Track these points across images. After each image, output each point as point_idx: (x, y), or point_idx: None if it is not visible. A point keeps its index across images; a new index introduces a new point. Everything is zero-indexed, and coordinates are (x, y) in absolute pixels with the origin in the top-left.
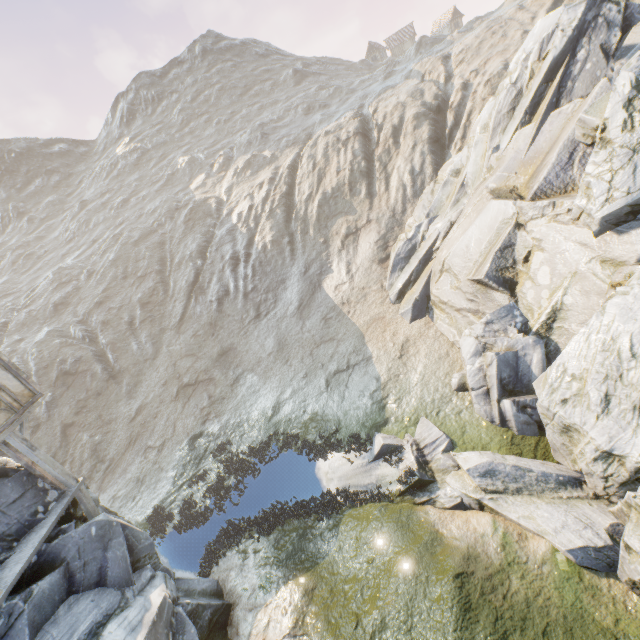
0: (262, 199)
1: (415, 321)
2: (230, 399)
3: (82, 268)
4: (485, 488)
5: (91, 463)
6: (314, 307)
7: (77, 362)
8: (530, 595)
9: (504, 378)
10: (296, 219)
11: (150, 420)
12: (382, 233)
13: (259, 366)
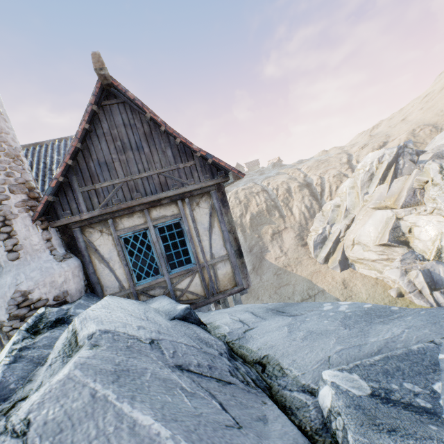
0: None
1: (343, 271)
2: None
3: None
4: None
5: None
6: (265, 268)
7: None
8: None
9: (428, 282)
10: (236, 224)
11: None
12: (297, 233)
13: None
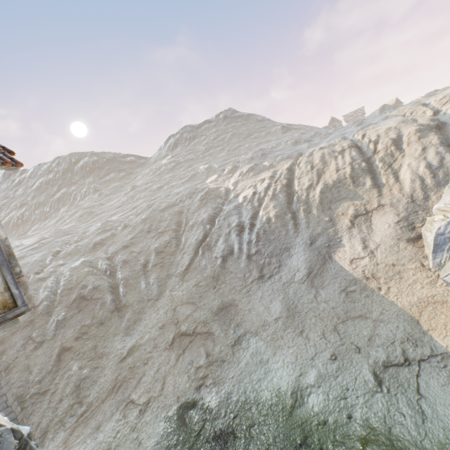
0: (264, 188)
1: None
2: (231, 364)
3: (121, 222)
4: None
5: (69, 401)
6: (328, 277)
7: (94, 289)
8: None
9: None
10: (298, 201)
11: (139, 365)
12: (402, 215)
13: (264, 330)
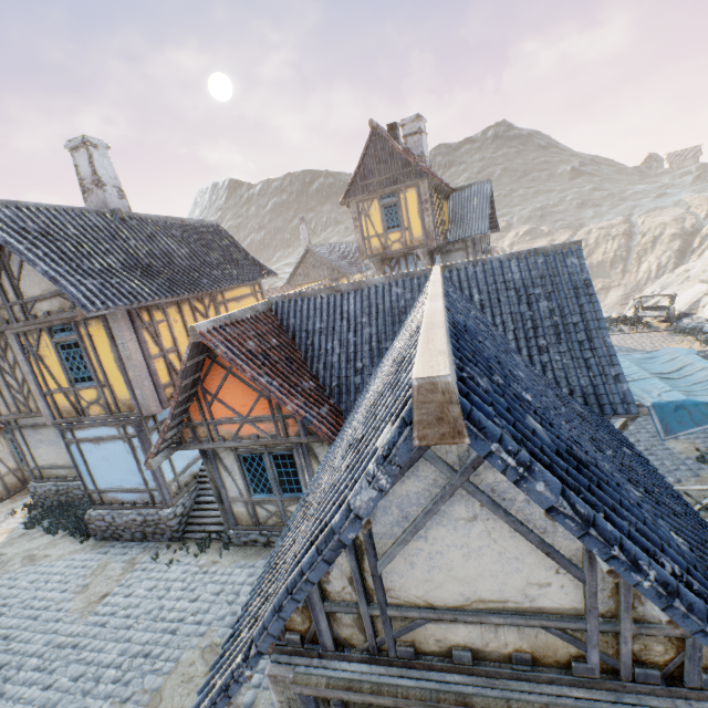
0: None
1: None
2: None
3: None
4: None
5: None
6: None
7: None
8: None
9: None
10: None
11: None
12: (626, 292)
13: None
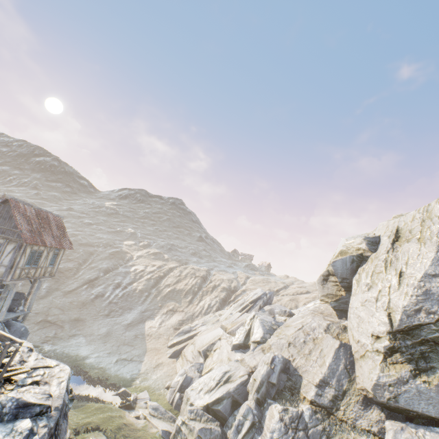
0: (150, 271)
1: (170, 358)
2: (65, 341)
3: None
4: (151, 413)
5: None
6: (135, 328)
7: None
8: (142, 435)
9: (183, 385)
10: (157, 289)
11: None
12: (184, 318)
13: (90, 336)
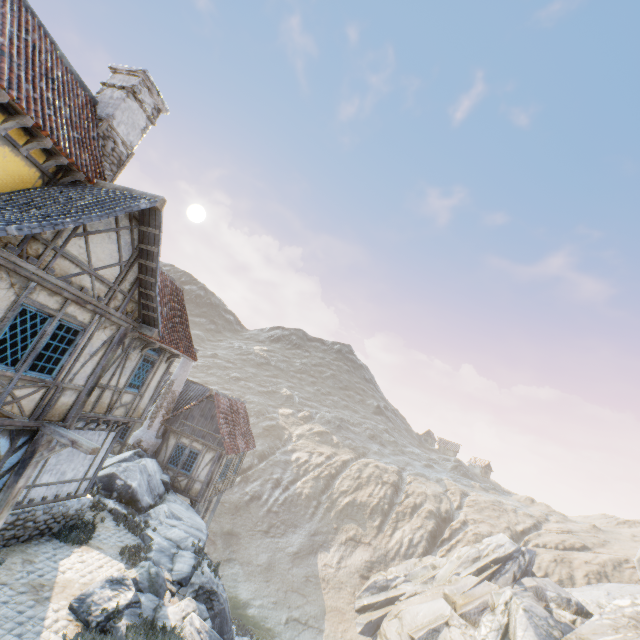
0: (317, 463)
1: (362, 634)
2: (219, 568)
3: None
4: None
5: None
6: (305, 563)
7: None
8: None
9: None
10: (329, 496)
11: None
12: (373, 559)
13: (248, 565)
